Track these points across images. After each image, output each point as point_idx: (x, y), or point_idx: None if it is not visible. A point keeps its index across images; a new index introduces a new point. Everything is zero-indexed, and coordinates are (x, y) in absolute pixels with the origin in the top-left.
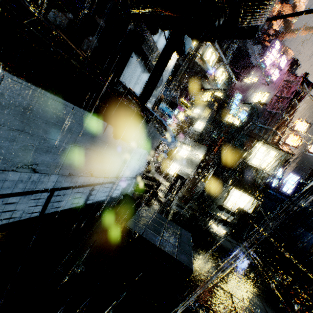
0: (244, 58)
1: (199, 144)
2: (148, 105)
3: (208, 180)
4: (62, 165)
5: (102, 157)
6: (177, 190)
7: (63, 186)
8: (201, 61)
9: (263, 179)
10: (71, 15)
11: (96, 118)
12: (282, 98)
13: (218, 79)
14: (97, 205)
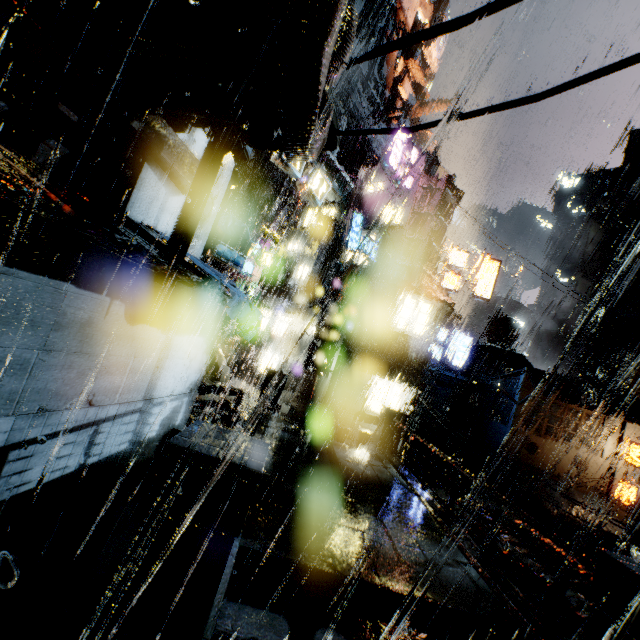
0: (362, 149)
1: (306, 307)
2: (193, 250)
3: (332, 372)
4: (21, 394)
5: (109, 365)
6: (273, 399)
7: (29, 436)
8: (281, 164)
9: (418, 352)
10: (3, 104)
11: (85, 291)
12: (423, 215)
13: (317, 193)
14: (111, 464)
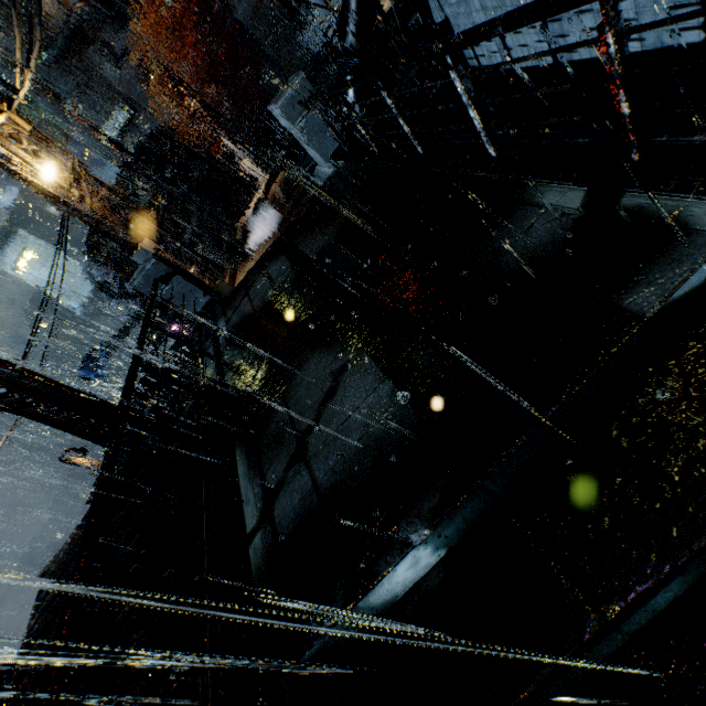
0: None
1: None
2: None
3: None
4: None
5: None
6: None
7: None
8: None
9: None
10: None
11: None
12: None
13: None
14: None
